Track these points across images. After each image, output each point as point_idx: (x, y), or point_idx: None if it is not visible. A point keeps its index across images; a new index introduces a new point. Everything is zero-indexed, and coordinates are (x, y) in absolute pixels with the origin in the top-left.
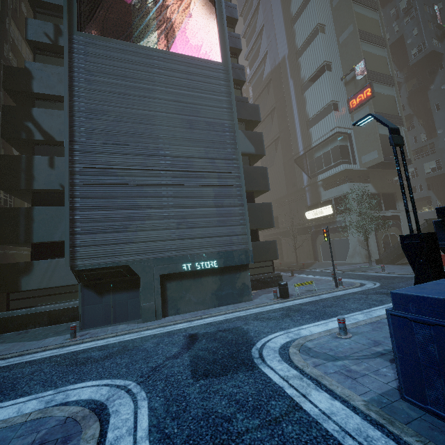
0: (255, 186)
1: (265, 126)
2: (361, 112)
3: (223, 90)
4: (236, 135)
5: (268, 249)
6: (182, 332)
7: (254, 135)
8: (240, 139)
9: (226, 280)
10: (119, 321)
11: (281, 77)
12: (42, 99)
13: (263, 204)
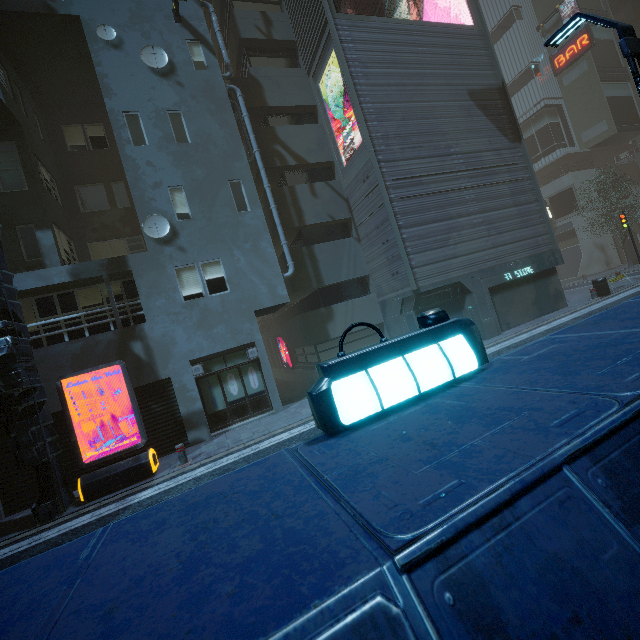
0: None
1: None
2: (575, 72)
3: (486, 62)
4: (513, 117)
5: None
6: (565, 325)
7: None
8: None
9: (540, 288)
10: None
11: None
12: (273, 115)
13: None
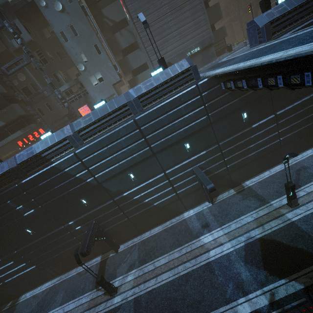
0: None
1: None
2: None
3: None
4: None
5: (221, 33)
6: None
7: None
8: None
9: (204, 54)
10: None
11: None
12: (100, 2)
13: (214, 5)
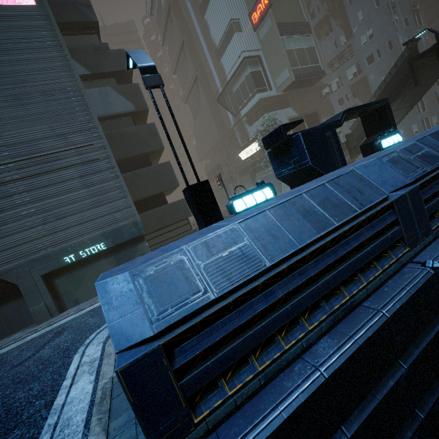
0: (146, 148)
1: (182, 66)
2: (265, 27)
3: (50, 44)
4: (85, 99)
5: (178, 210)
6: (60, 327)
7: (128, 89)
8: (112, 98)
9: (122, 257)
10: (17, 330)
11: (178, 0)
12: None
13: (161, 164)
